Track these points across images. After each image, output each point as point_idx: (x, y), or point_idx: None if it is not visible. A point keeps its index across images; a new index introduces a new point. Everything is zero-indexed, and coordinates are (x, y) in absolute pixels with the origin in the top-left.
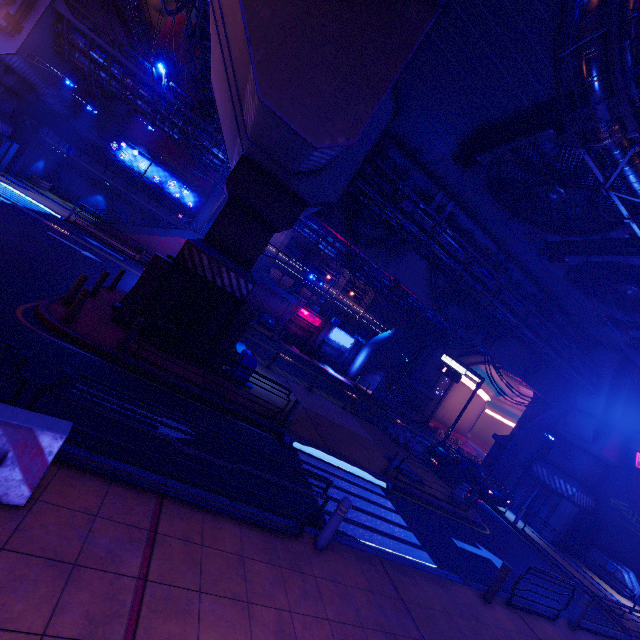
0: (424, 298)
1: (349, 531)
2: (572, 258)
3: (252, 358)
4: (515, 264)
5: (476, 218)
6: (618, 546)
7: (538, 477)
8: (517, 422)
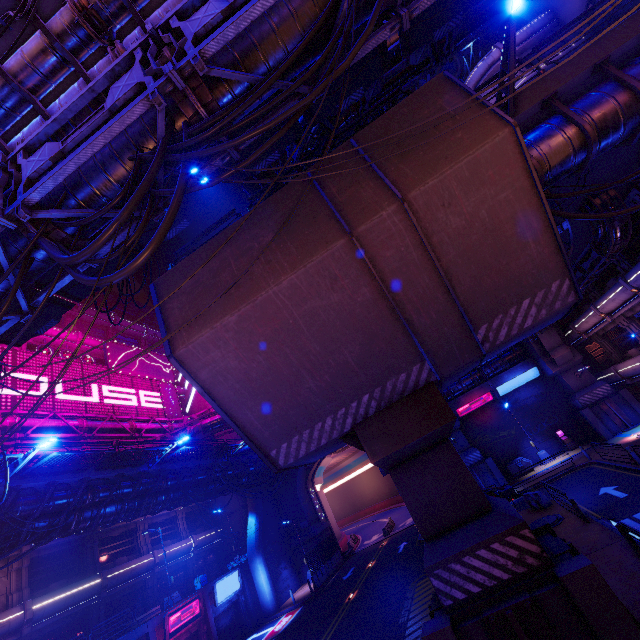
0: None
1: None
2: None
3: None
4: None
5: None
6: (501, 456)
7: None
8: None
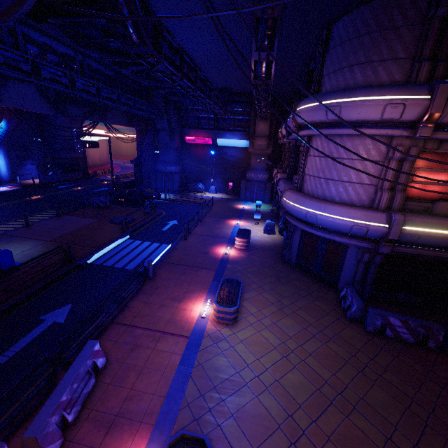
0: (48, 111)
1: (146, 265)
2: (132, 67)
3: (4, 251)
4: (91, 59)
5: (46, 33)
6: (194, 177)
7: (161, 171)
8: (137, 148)
